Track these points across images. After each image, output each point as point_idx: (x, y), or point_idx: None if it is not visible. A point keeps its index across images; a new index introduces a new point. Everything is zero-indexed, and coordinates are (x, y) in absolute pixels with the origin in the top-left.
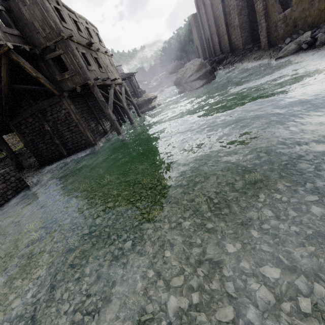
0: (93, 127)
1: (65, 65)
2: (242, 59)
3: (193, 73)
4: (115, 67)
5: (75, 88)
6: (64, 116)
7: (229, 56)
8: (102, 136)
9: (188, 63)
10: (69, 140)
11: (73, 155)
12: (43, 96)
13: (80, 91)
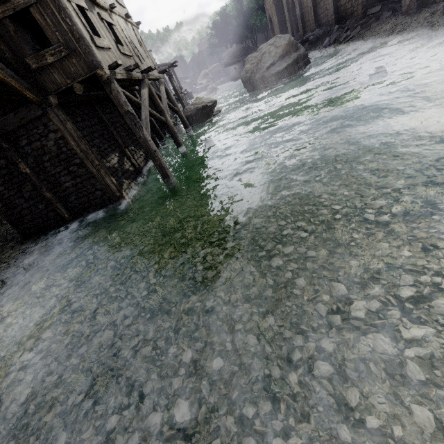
0: (114, 164)
1: (47, 38)
2: (362, 33)
3: (276, 61)
4: (145, 47)
5: (72, 85)
6: (55, 144)
7: (334, 29)
8: (132, 179)
9: (265, 44)
10: (71, 191)
11: (81, 218)
12: (5, 104)
13: (83, 92)
